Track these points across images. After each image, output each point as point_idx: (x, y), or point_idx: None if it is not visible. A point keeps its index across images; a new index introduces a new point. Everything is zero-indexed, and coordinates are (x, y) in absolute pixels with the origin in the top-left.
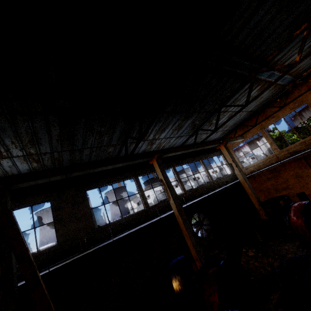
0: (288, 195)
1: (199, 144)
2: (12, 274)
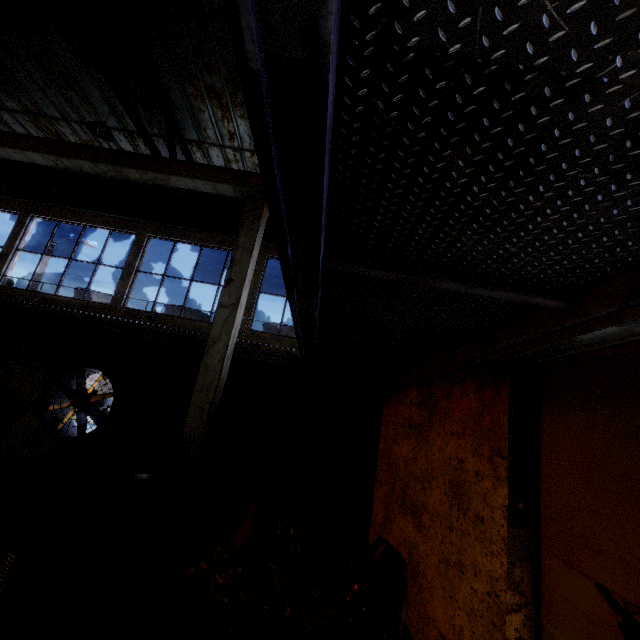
0: (409, 553)
1: (130, 157)
2: None
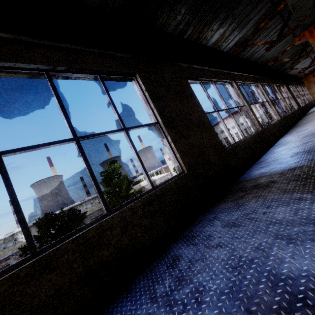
0: None
1: None
2: None
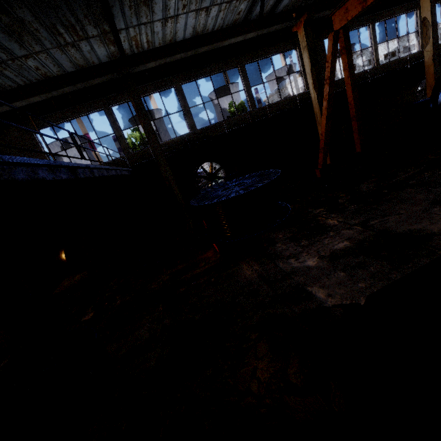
0: None
1: None
2: (323, 88)
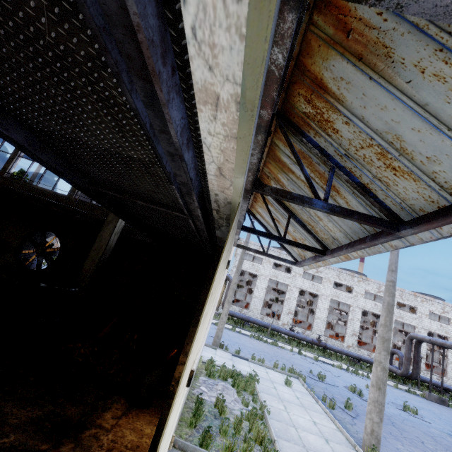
0: None
1: None
2: None
